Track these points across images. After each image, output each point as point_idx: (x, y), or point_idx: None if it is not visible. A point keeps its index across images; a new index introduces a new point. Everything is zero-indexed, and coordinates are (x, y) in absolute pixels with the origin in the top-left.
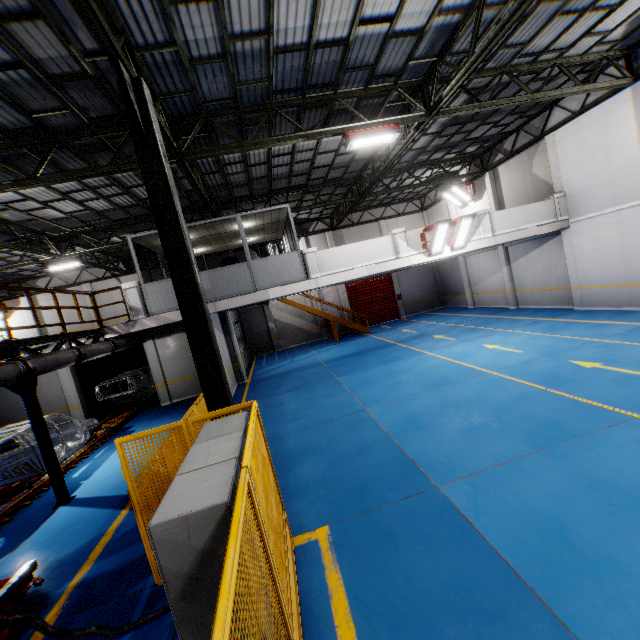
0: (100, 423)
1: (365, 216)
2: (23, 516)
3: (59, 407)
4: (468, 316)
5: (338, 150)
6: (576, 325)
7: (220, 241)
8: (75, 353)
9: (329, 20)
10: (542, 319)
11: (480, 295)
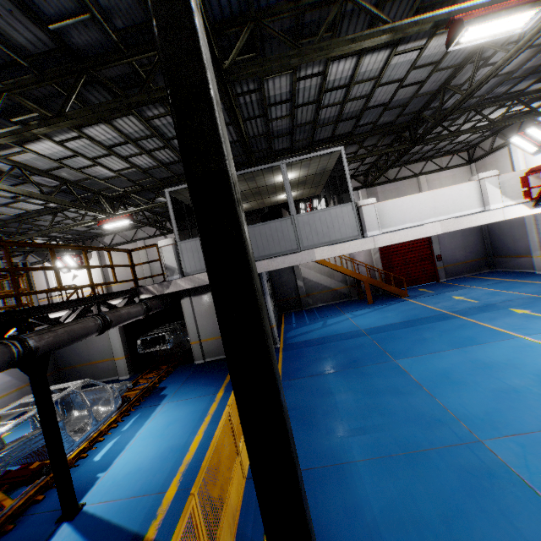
0: (138, 377)
1: (402, 172)
2: (26, 524)
3: (107, 356)
4: None
5: (404, 78)
6: None
7: (258, 197)
8: (97, 322)
9: None
10: None
11: None
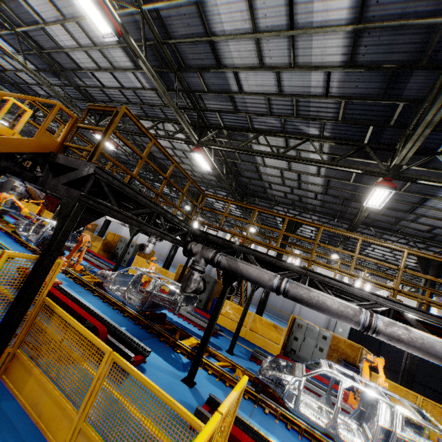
0: None
1: None
2: None
3: None
4: None
5: None
6: None
7: None
8: None
9: None
10: None
11: None
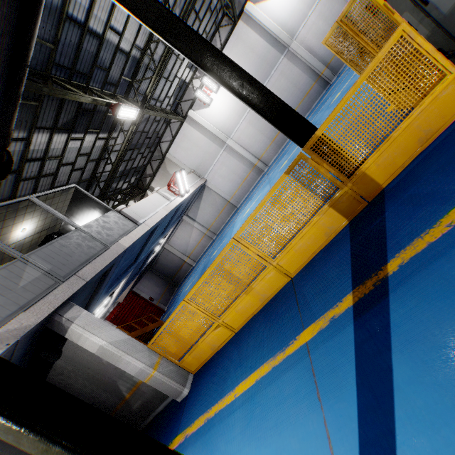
0: None
1: None
2: None
3: None
4: (204, 256)
5: (75, 162)
6: (252, 194)
7: None
8: None
9: (97, 13)
10: (237, 213)
11: (194, 252)
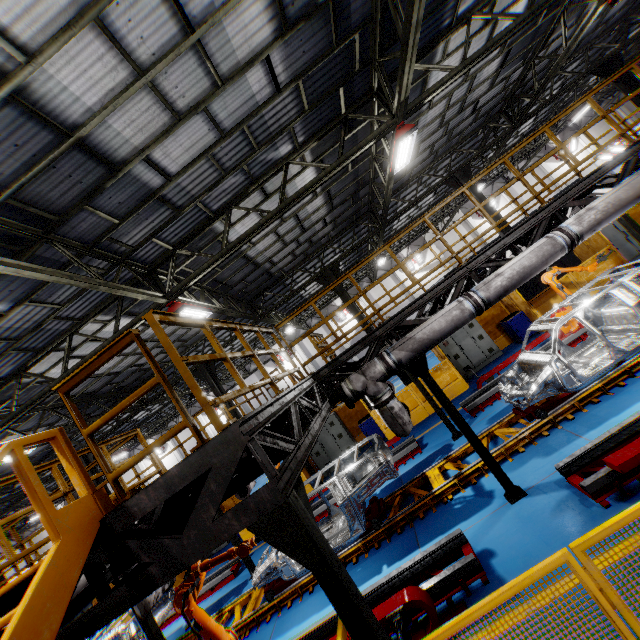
0: None
1: None
2: None
3: None
4: None
5: None
6: None
7: None
8: None
9: None
10: None
11: None
